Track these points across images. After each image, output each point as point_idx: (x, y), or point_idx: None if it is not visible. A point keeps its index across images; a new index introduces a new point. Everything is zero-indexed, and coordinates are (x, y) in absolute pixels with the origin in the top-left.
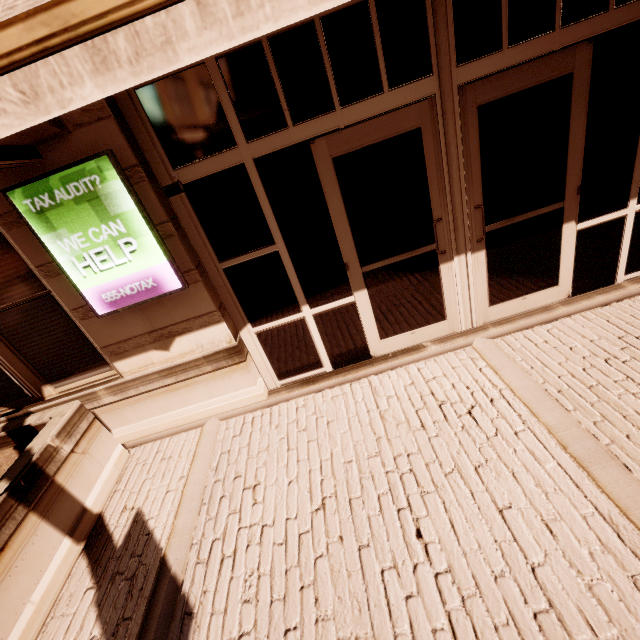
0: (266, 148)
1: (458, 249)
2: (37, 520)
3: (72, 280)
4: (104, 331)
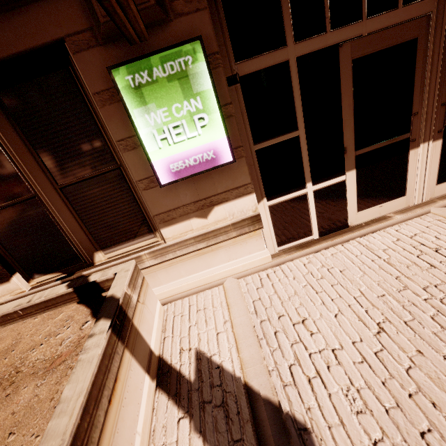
0: (307, 49)
1: (424, 138)
2: (129, 356)
3: (147, 152)
4: (159, 200)
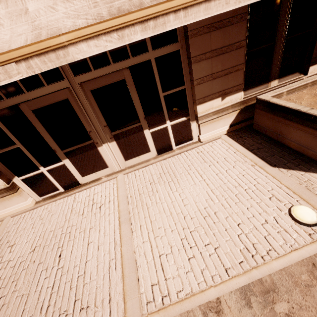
0: None
1: (103, 141)
2: None
3: None
4: None
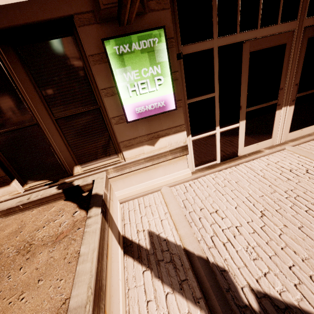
0: (224, 42)
1: (284, 104)
2: (111, 232)
3: (121, 98)
4: (124, 132)
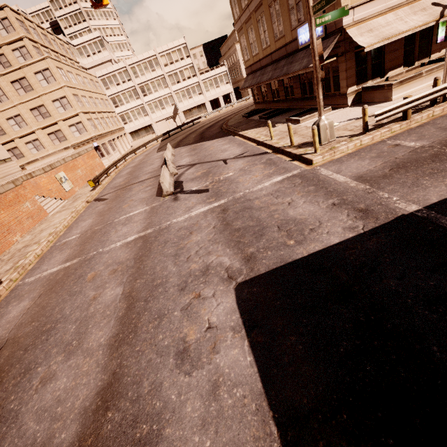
0: None
1: None
2: None
3: (438, 36)
4: (434, 48)
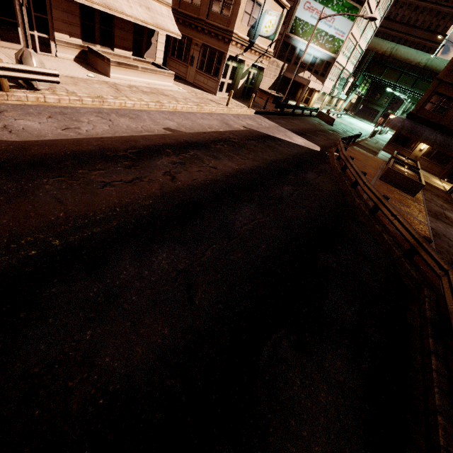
0: None
1: None
2: None
3: None
4: None
